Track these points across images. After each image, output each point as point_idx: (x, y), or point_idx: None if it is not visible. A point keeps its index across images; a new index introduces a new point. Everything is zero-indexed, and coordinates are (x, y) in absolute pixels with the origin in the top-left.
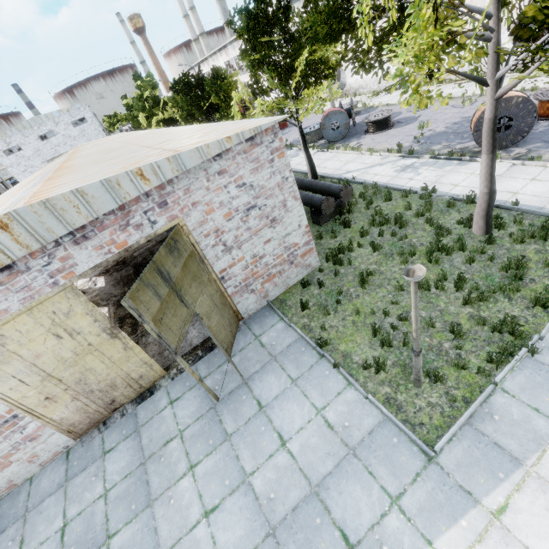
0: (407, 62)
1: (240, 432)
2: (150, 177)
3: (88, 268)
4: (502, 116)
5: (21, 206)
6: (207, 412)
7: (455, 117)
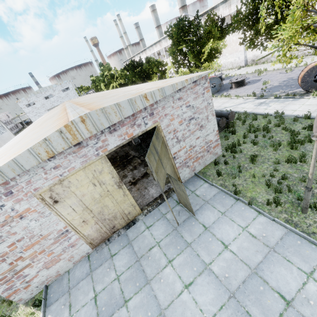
0: (282, 40)
1: (196, 242)
2: (149, 99)
3: (113, 147)
4: None
5: (91, 111)
6: (171, 231)
7: (283, 78)
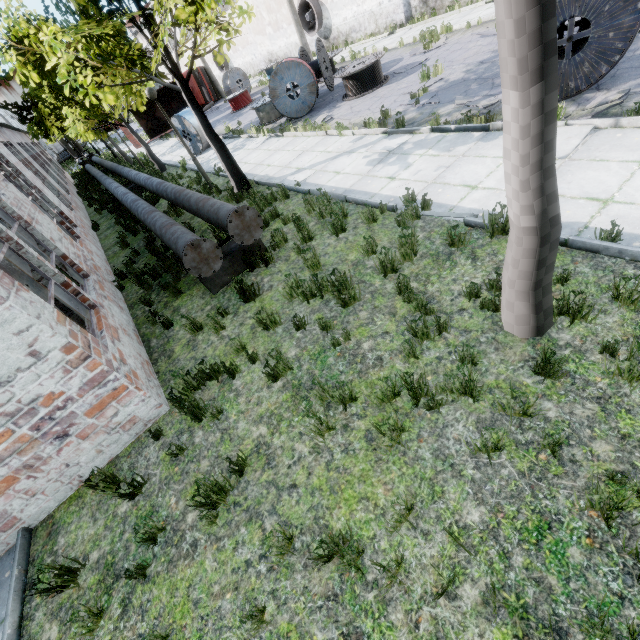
0: None
1: None
2: None
3: None
4: (566, 17)
5: None
6: None
7: (482, 53)
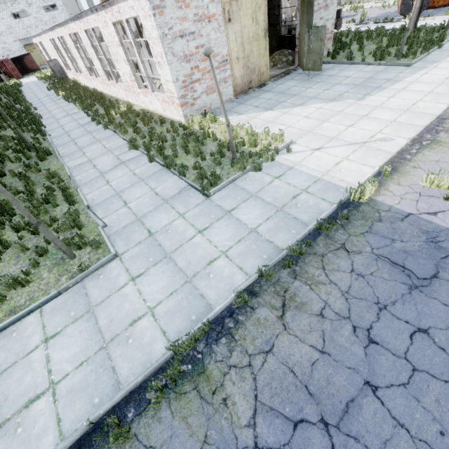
0: None
1: (326, 80)
2: None
3: None
4: None
5: None
6: (303, 81)
7: (381, 12)
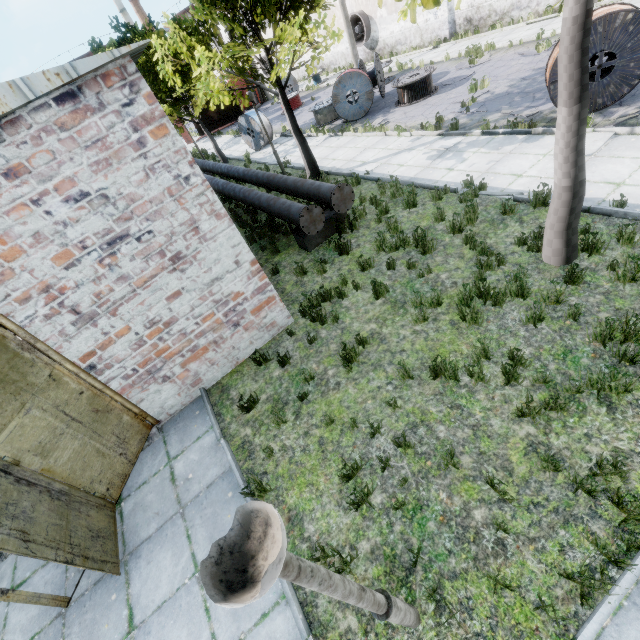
0: None
1: None
2: None
3: None
4: (597, 51)
5: None
6: (50, 623)
7: (524, 70)
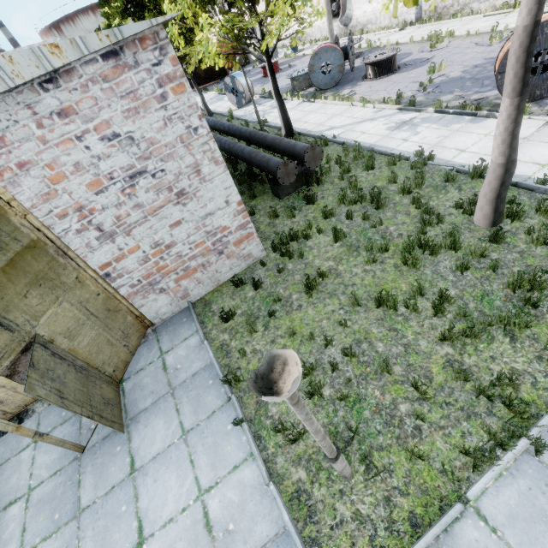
0: None
1: (95, 508)
2: None
3: None
4: (541, 49)
5: None
6: (69, 464)
7: (477, 59)
